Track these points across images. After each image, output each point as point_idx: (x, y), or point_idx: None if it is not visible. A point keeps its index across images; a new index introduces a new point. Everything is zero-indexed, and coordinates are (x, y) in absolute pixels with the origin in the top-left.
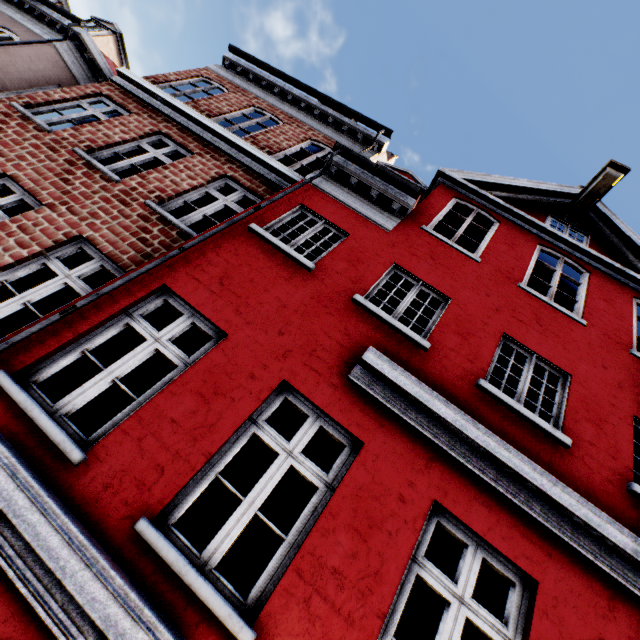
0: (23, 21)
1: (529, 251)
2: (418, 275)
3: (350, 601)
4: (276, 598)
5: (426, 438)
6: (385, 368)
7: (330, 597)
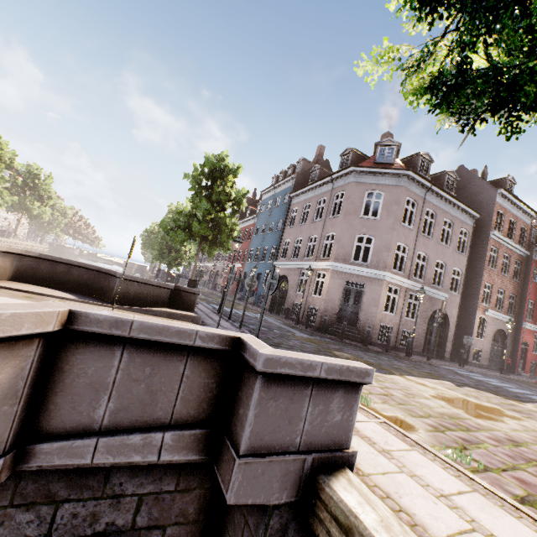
0: (462, 219)
1: None
2: None
3: None
4: None
5: None
6: None
7: None
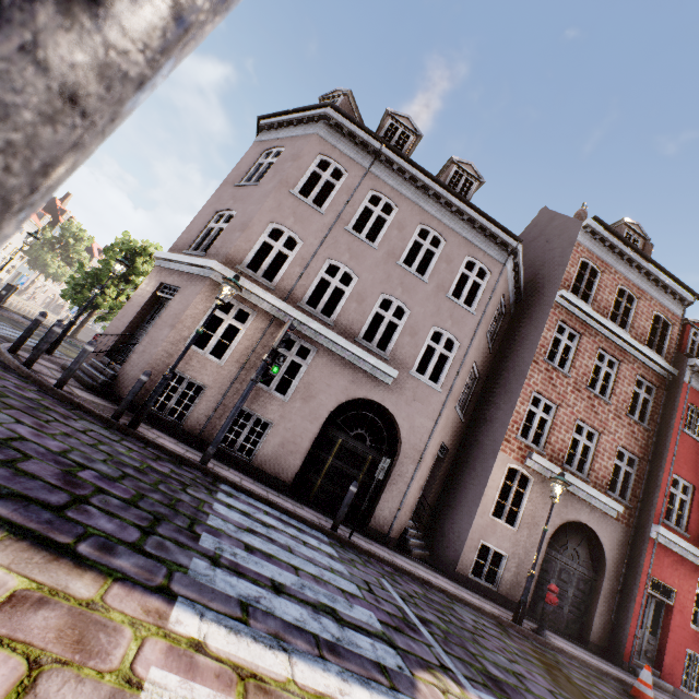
0: (474, 240)
1: None
2: None
3: None
4: None
5: None
6: None
7: None
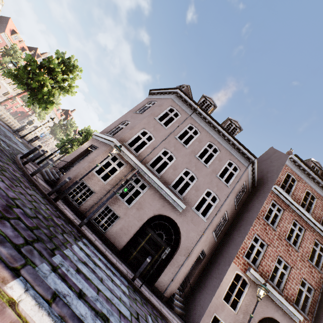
0: (233, 153)
1: None
2: None
3: None
4: None
5: None
6: None
7: None
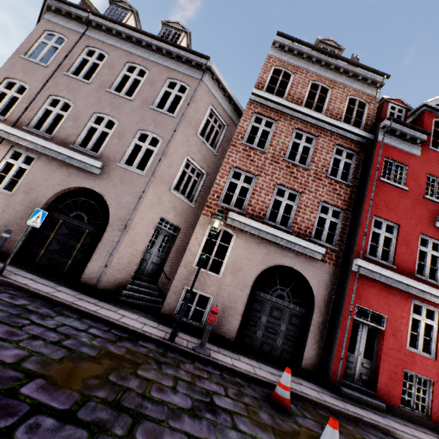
0: (173, 67)
1: None
2: (436, 175)
3: None
4: None
5: None
6: None
7: None
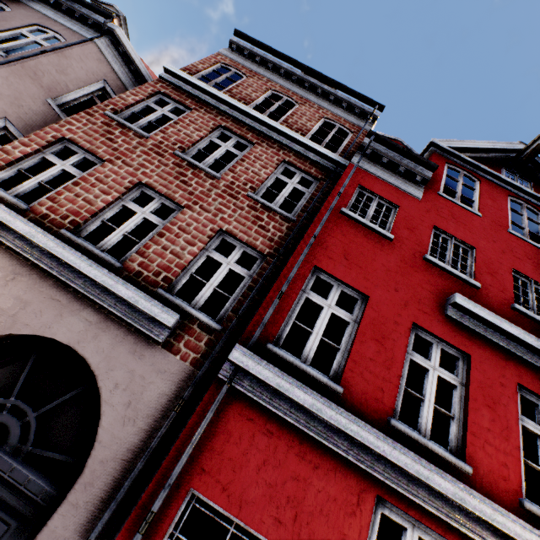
0: (56, 17)
1: (505, 202)
2: (451, 233)
3: (501, 444)
4: (469, 448)
5: (500, 347)
6: (470, 306)
7: (492, 443)
